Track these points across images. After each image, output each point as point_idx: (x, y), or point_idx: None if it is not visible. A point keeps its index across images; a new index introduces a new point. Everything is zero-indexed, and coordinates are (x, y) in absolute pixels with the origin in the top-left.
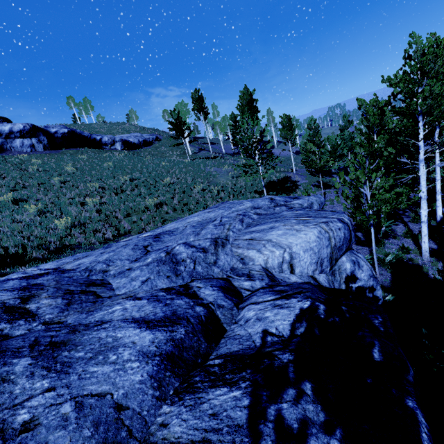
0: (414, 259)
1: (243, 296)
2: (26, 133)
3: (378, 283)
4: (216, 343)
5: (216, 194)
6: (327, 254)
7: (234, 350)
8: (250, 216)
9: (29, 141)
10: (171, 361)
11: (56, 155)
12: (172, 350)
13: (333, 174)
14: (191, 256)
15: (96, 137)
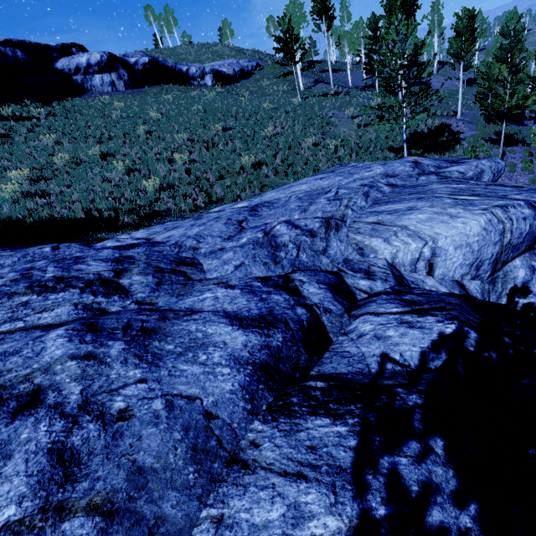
0: None
1: (357, 299)
2: (104, 66)
3: None
4: (318, 356)
5: (332, 152)
6: (492, 254)
7: (342, 372)
8: (380, 189)
9: (109, 77)
10: (265, 372)
11: (139, 96)
12: (267, 360)
13: (525, 120)
14: (295, 240)
15: (181, 68)
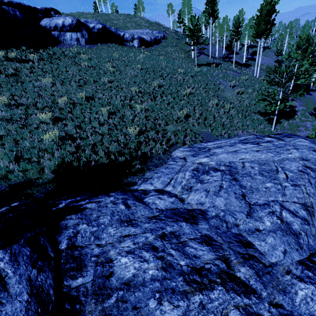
0: None
1: None
2: (73, 27)
3: None
4: None
5: (227, 111)
6: None
7: None
8: (310, 174)
9: (75, 35)
10: None
11: (95, 51)
12: None
13: (310, 91)
14: (303, 229)
15: (120, 33)
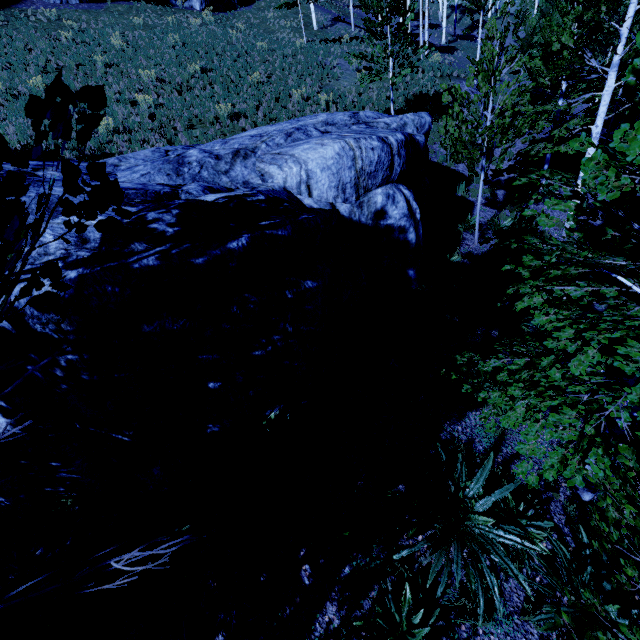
0: (547, 232)
1: None
2: None
3: (413, 225)
4: None
5: (323, 108)
6: (351, 178)
7: None
8: (307, 132)
9: None
10: None
11: (98, 14)
12: None
13: None
14: (200, 160)
15: None
